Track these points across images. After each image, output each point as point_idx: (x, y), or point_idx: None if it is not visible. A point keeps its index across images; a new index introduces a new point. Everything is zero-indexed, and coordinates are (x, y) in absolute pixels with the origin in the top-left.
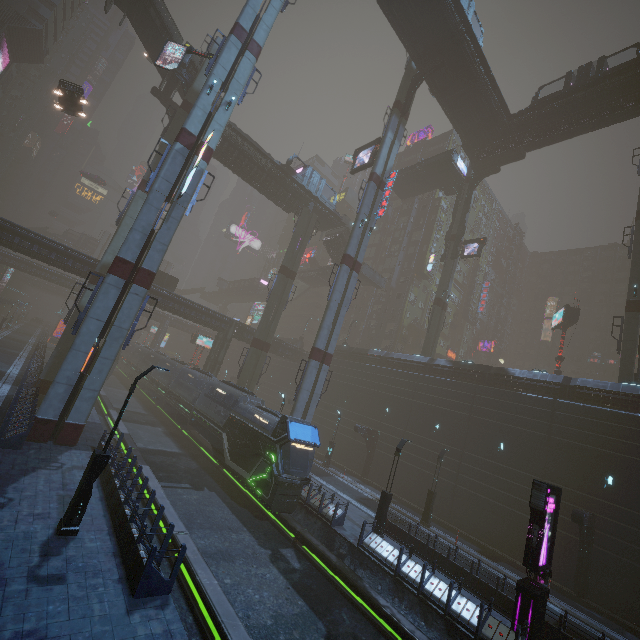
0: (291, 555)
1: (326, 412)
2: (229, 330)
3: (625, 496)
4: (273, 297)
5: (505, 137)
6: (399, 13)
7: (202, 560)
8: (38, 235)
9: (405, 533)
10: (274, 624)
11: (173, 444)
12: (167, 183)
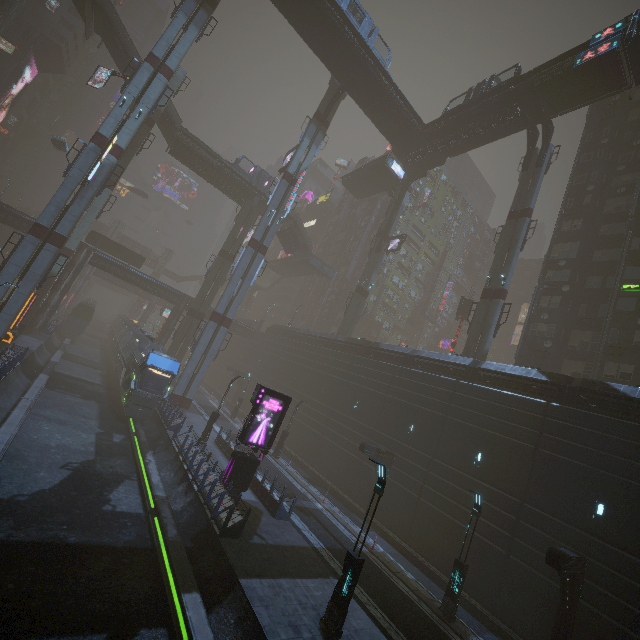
0: (120, 437)
1: (258, 380)
2: (181, 303)
3: (418, 440)
4: (210, 275)
5: (424, 144)
6: (311, 39)
7: (26, 409)
8: (21, 212)
9: (227, 444)
10: (55, 446)
11: (99, 379)
12: (80, 172)
